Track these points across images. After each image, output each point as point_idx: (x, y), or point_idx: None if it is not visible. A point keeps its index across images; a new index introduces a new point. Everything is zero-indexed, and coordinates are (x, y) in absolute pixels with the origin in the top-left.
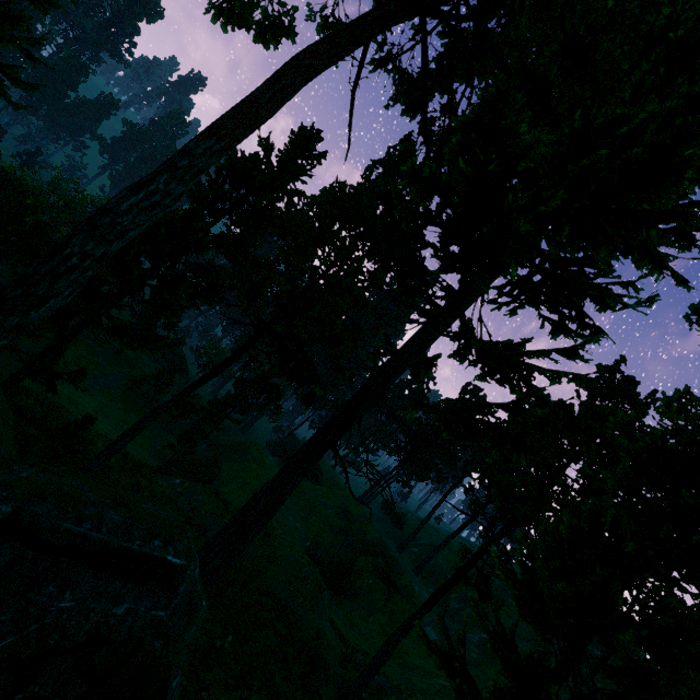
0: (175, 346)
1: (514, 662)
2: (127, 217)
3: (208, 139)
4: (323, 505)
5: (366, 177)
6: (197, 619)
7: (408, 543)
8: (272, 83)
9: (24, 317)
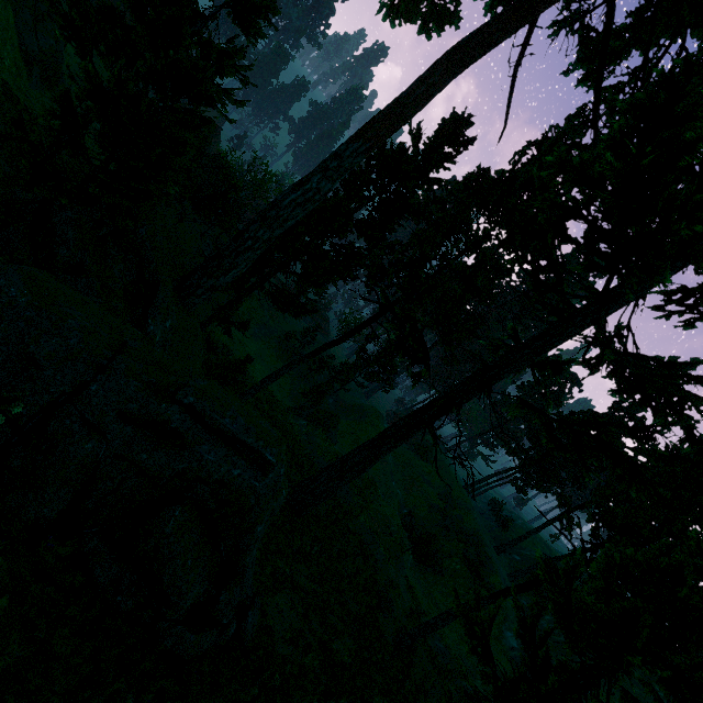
0: (314, 312)
1: (541, 658)
2: (287, 210)
3: (356, 142)
4: (426, 482)
5: (514, 163)
6: (278, 499)
7: (508, 547)
8: (420, 83)
9: (217, 281)
